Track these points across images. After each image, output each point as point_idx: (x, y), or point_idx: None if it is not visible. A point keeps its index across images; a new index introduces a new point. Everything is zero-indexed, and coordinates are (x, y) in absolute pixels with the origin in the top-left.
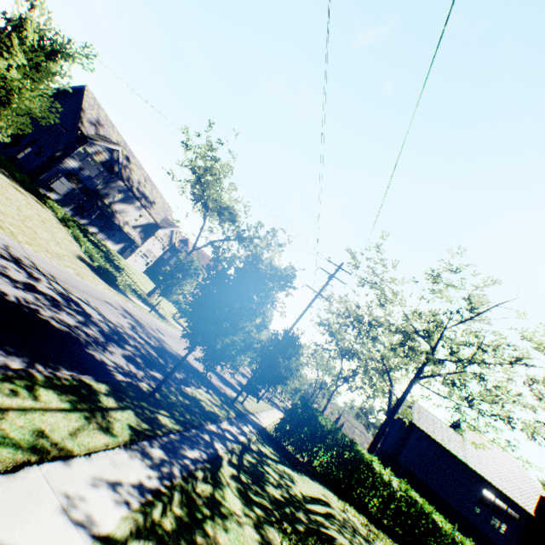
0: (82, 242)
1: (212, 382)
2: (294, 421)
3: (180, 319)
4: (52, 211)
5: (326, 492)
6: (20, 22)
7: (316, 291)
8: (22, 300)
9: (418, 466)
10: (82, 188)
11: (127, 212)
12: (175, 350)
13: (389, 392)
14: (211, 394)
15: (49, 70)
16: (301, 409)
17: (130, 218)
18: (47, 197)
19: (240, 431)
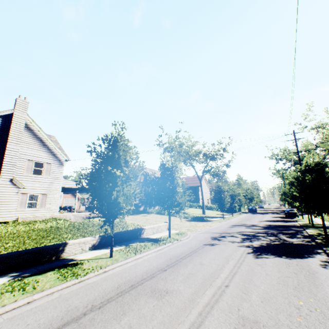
0: (175, 215)
1: (289, 225)
2: None
3: (217, 213)
4: (151, 213)
5: None
6: (170, 166)
7: (295, 152)
8: (261, 243)
9: None
10: (145, 196)
11: None
12: (261, 224)
13: None
14: (308, 229)
15: (180, 170)
16: None
17: None
18: (145, 210)
19: None
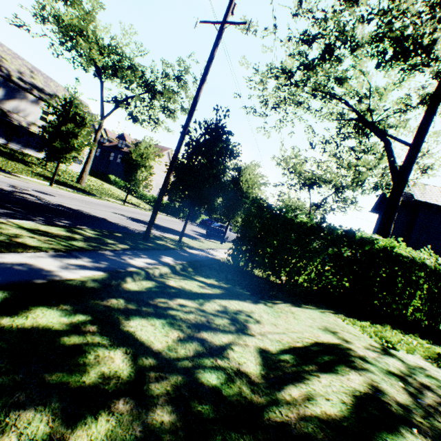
0: None
1: (124, 227)
2: (250, 236)
3: (135, 202)
4: None
5: (330, 320)
6: None
7: (217, 21)
8: None
9: (437, 246)
10: None
11: (24, 111)
12: (55, 203)
13: (388, 152)
14: (72, 229)
15: None
16: (257, 216)
17: (34, 117)
18: None
19: (100, 264)
